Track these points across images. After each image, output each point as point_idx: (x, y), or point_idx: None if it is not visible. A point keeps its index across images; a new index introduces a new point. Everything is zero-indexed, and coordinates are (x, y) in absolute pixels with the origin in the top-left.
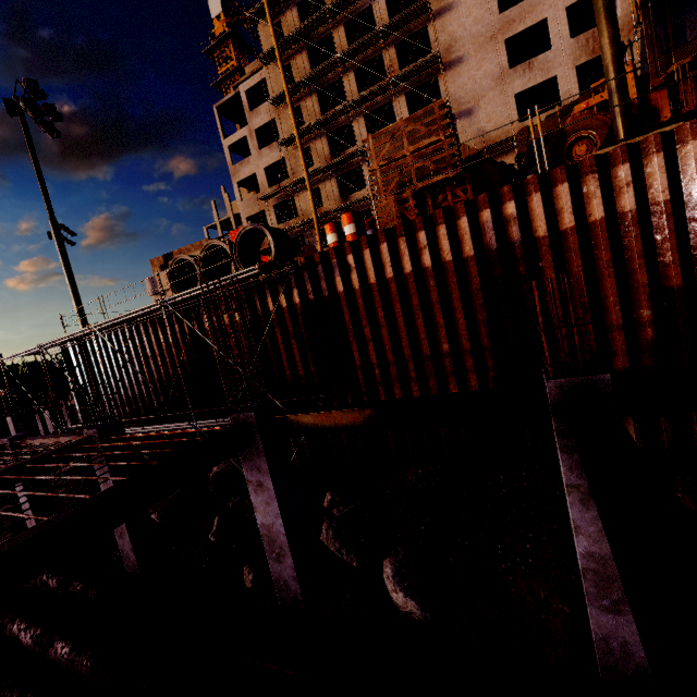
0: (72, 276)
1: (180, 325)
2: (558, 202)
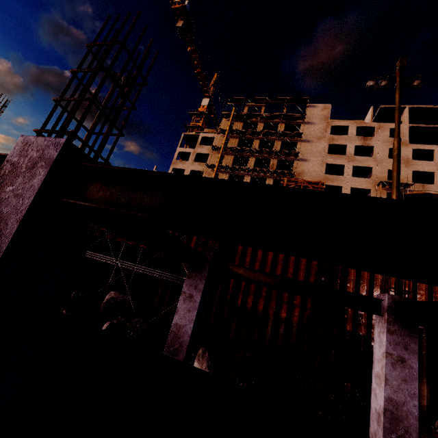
0: None
1: None
2: None
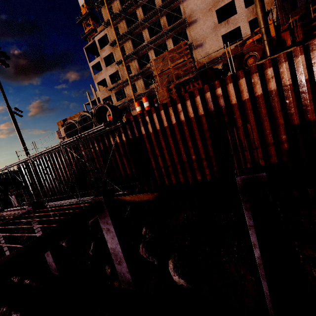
0: (19, 132)
1: (71, 153)
2: (240, 87)
